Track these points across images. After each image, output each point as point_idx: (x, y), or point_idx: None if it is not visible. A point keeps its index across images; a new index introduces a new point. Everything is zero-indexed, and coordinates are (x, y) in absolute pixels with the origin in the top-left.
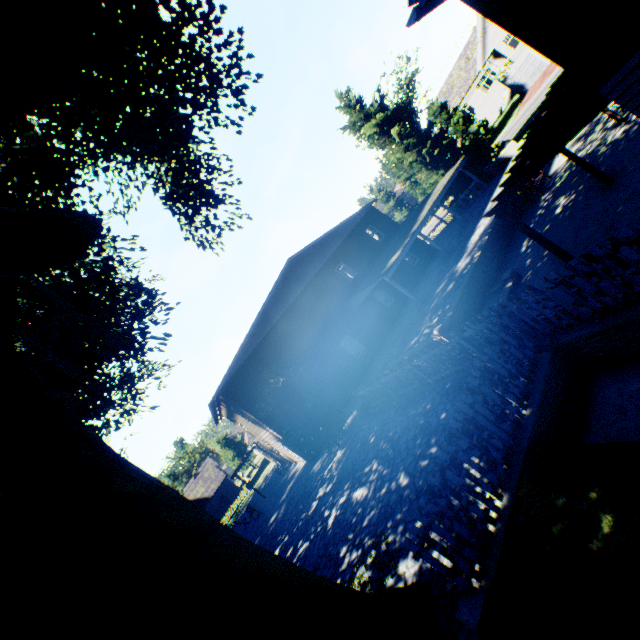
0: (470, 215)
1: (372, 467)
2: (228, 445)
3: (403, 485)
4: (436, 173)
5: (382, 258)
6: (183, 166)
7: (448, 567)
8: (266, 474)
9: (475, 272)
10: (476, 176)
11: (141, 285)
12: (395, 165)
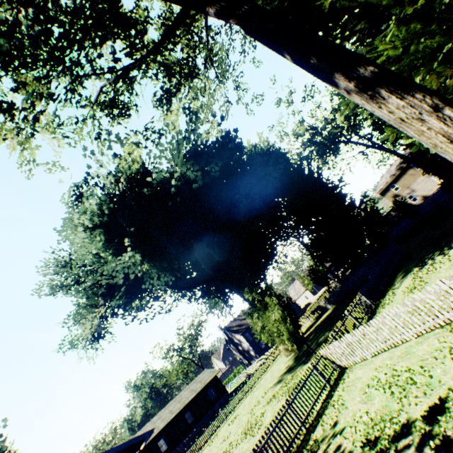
0: None
1: None
2: None
3: None
4: None
5: None
6: None
7: None
8: None
9: None
10: None
11: None
12: None
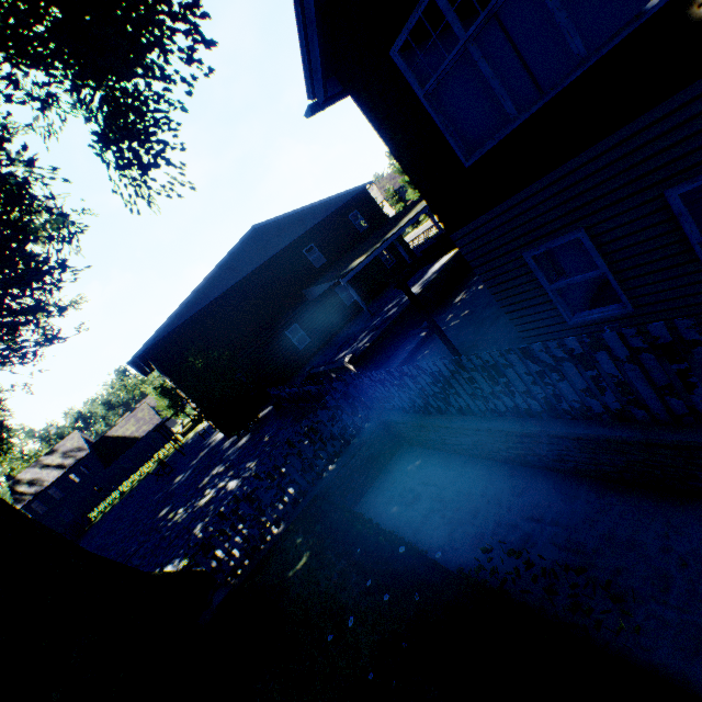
0: None
1: (251, 465)
2: (164, 394)
3: None
4: None
5: (353, 254)
6: (118, 110)
7: (214, 567)
8: (197, 431)
9: (409, 309)
10: None
11: (66, 216)
12: None
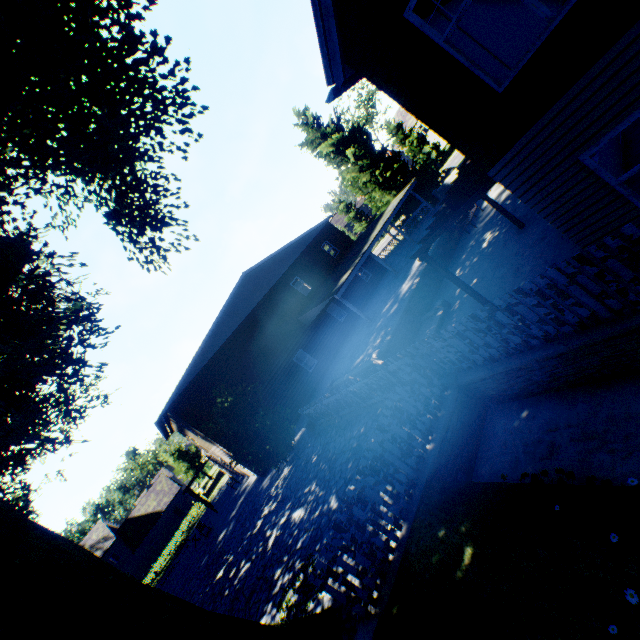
0: (418, 236)
1: (311, 488)
2: (182, 457)
3: (333, 509)
4: (389, 193)
5: (336, 274)
6: (127, 187)
7: (348, 597)
8: (221, 486)
9: (413, 298)
10: (425, 199)
11: (83, 300)
12: (351, 183)
